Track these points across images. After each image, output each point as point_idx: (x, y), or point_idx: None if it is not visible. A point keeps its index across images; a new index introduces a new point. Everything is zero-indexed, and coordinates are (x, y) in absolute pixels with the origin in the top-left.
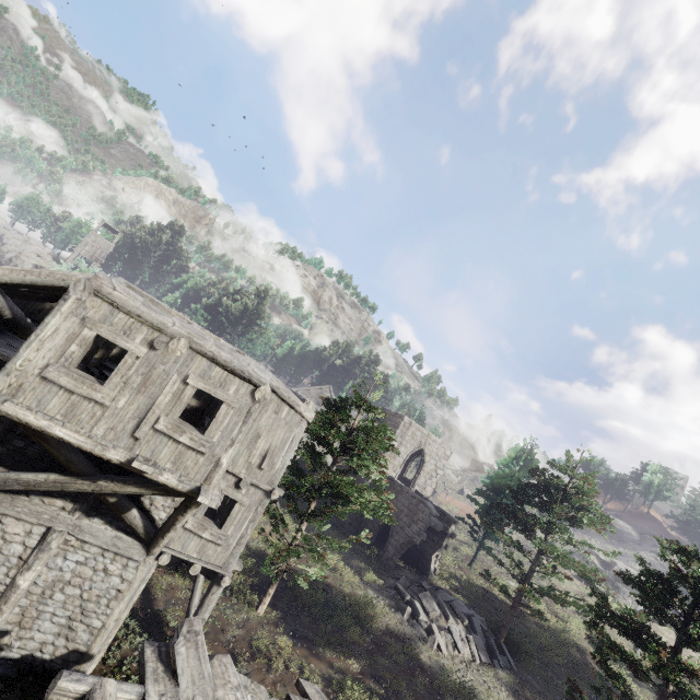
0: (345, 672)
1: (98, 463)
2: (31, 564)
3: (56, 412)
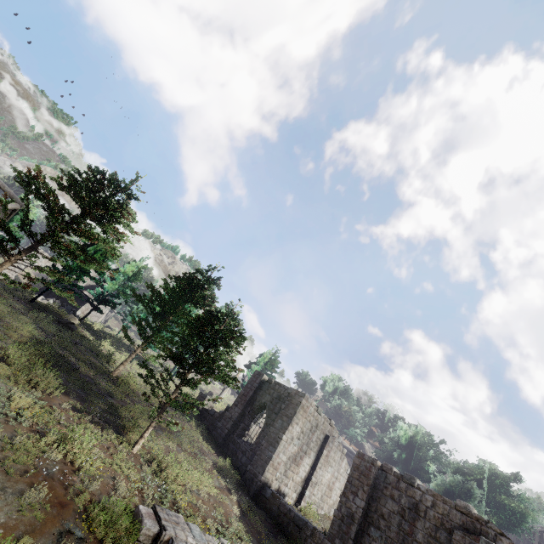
0: None
1: None
2: None
3: None
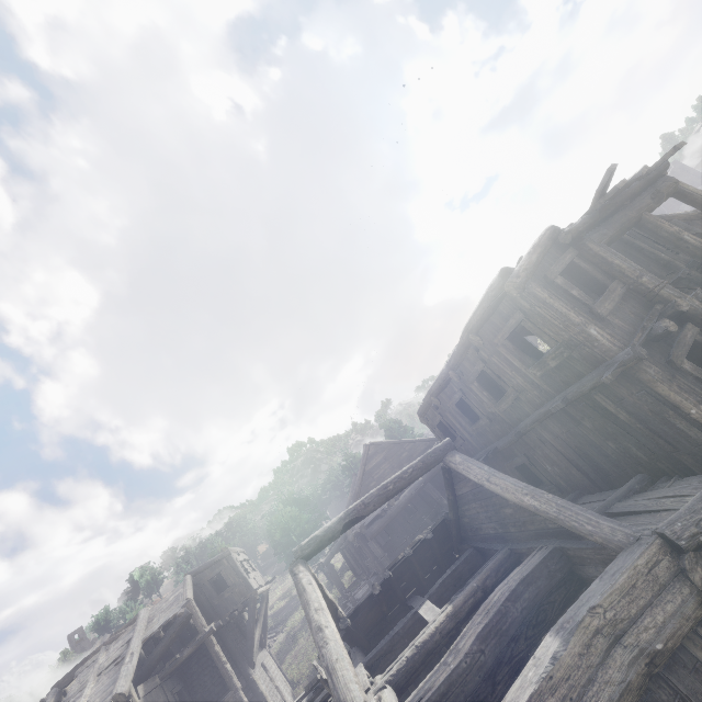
0: (290, 646)
1: (242, 636)
2: (273, 677)
3: (257, 587)
